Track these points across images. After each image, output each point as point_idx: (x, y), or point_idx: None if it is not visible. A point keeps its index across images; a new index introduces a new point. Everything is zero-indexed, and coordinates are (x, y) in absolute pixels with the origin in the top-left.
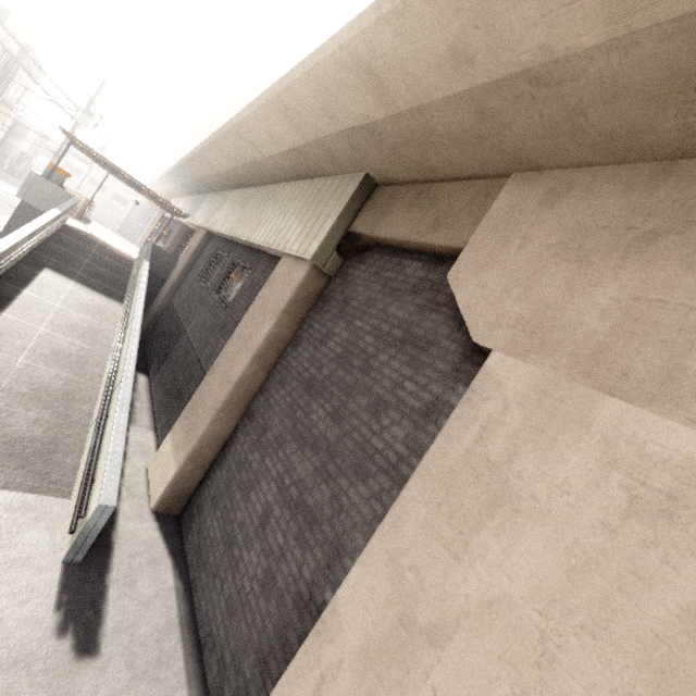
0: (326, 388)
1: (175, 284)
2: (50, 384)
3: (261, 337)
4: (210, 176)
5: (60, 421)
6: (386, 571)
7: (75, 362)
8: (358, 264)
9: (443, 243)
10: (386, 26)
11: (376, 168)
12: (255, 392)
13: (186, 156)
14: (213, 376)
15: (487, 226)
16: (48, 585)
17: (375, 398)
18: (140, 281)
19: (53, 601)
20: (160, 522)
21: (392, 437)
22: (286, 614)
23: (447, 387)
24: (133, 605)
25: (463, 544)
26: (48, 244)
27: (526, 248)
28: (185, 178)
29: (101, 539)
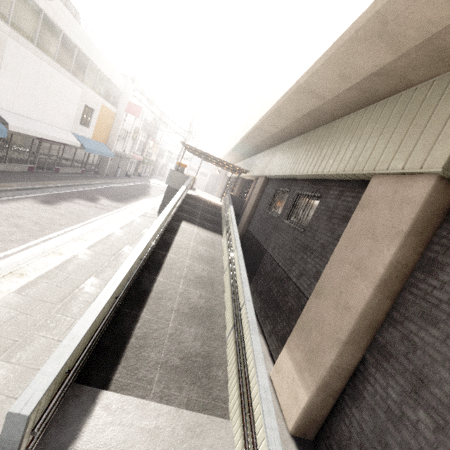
0: None
1: (249, 217)
2: (197, 302)
3: (382, 264)
4: (263, 140)
5: (208, 334)
6: None
7: (207, 283)
8: None
9: None
10: None
11: None
12: (379, 321)
13: (247, 132)
14: (321, 300)
15: None
16: None
17: None
18: (231, 219)
19: None
20: None
21: None
22: None
23: None
24: None
25: None
26: (181, 206)
27: None
28: (243, 149)
29: None
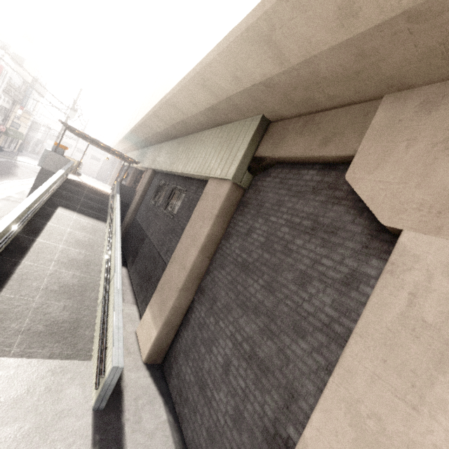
0: (257, 268)
1: (136, 206)
2: (70, 281)
3: (203, 236)
4: (151, 135)
5: (78, 306)
6: (346, 417)
7: (83, 265)
8: (264, 178)
9: (334, 153)
10: (284, 4)
11: (270, 110)
12: (203, 273)
13: (135, 125)
14: (173, 265)
15: (372, 136)
16: (85, 428)
17: (299, 273)
18: (116, 207)
19: (90, 441)
20: (150, 370)
21: (320, 302)
22: (257, 445)
23: (361, 261)
24: (142, 437)
25: (419, 396)
26: (59, 191)
27: (414, 147)
28: (135, 139)
29: (115, 388)
